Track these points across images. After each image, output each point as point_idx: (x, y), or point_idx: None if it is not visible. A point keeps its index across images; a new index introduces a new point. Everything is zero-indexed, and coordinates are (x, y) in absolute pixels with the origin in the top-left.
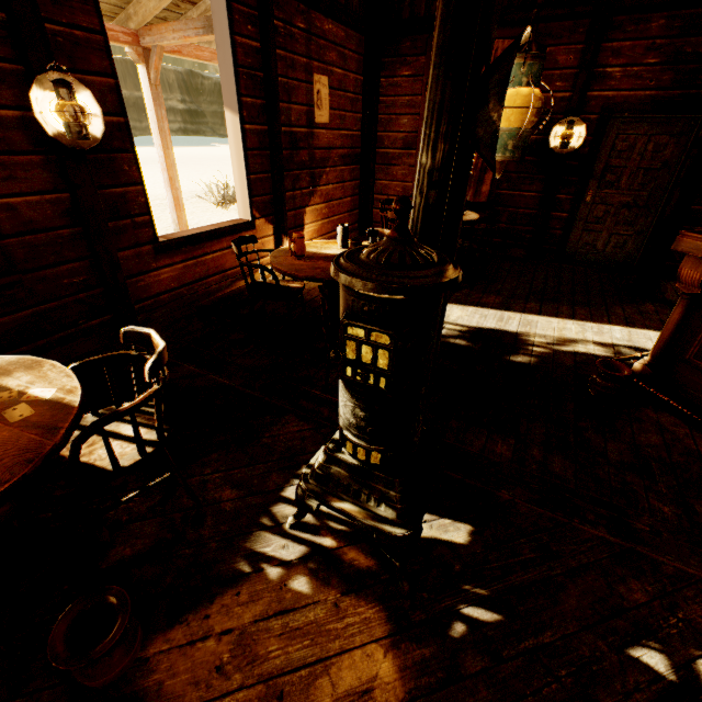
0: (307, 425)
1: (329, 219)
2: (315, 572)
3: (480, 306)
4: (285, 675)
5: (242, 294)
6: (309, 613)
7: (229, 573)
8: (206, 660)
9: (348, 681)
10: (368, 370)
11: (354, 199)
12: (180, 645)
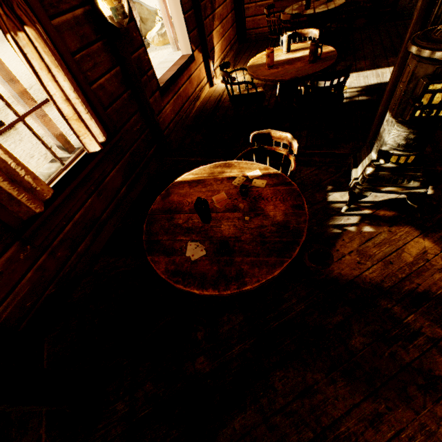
0: (312, 168)
1: (224, 37)
2: (370, 223)
3: (359, 71)
4: (387, 257)
5: (204, 111)
6: (380, 237)
7: (332, 235)
8: (351, 262)
9: (414, 251)
10: (433, 108)
11: (232, 13)
12: (335, 261)
